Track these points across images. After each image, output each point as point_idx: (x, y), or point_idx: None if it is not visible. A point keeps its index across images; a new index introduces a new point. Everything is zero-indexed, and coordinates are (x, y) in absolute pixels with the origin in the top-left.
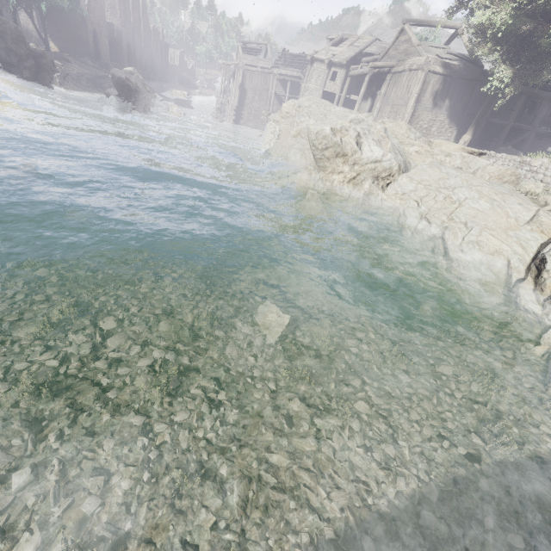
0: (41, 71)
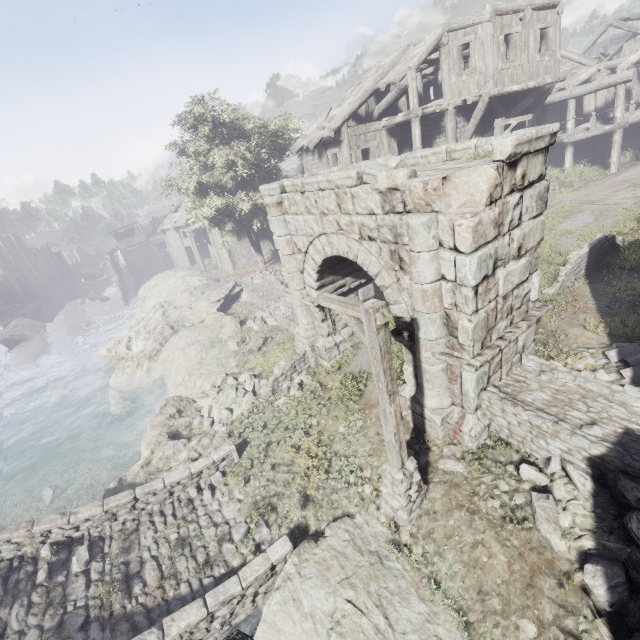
0: None
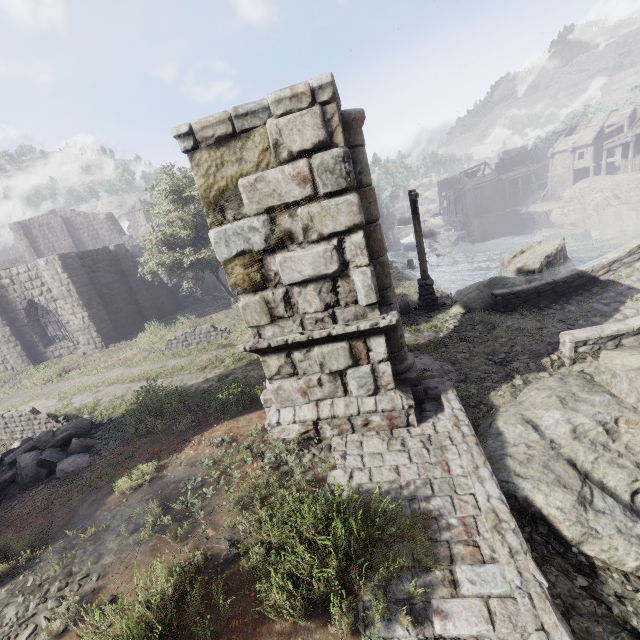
0: None
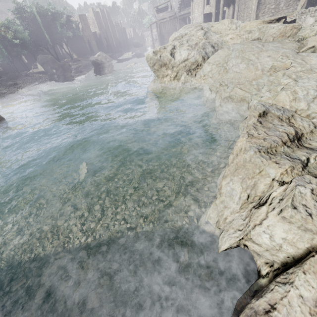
0: (65, 72)
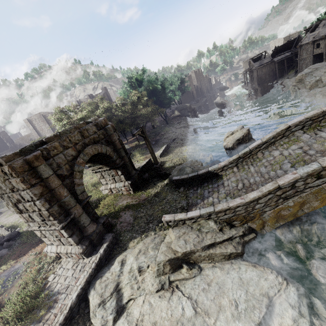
0: (194, 113)
